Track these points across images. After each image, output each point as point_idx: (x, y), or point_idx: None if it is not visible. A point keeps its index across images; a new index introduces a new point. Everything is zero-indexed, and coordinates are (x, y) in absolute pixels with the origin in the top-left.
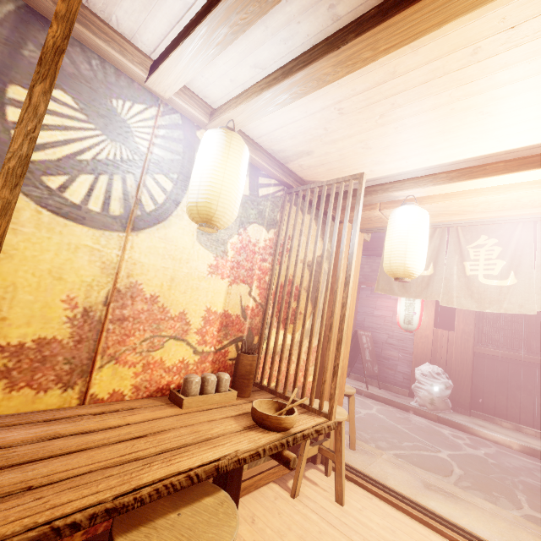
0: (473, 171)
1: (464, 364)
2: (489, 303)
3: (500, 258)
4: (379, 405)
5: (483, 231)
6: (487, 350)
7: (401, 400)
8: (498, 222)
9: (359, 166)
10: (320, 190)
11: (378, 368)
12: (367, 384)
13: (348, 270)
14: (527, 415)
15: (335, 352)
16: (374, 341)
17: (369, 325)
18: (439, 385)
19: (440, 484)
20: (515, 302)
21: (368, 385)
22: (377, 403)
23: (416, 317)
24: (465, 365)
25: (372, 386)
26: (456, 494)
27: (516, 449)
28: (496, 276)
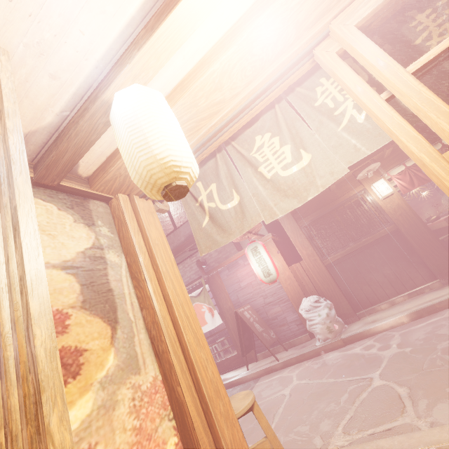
0: (168, 2)
1: (326, 280)
2: (304, 190)
3: (283, 144)
4: (295, 369)
5: (253, 133)
6: (331, 258)
7: (308, 347)
8: (255, 104)
9: (24, 72)
10: (31, 158)
11: (273, 332)
12: (274, 355)
13: (11, 201)
14: (388, 288)
15: (188, 369)
16: (257, 310)
17: (244, 298)
18: (324, 311)
19: (418, 444)
20: (324, 173)
21: (277, 355)
22: (293, 368)
23: (270, 266)
24: (327, 280)
25: (280, 353)
26: (443, 446)
27: (407, 321)
28: (292, 162)
